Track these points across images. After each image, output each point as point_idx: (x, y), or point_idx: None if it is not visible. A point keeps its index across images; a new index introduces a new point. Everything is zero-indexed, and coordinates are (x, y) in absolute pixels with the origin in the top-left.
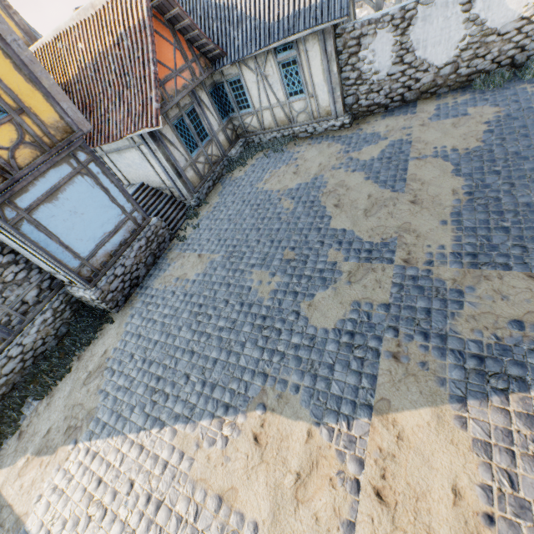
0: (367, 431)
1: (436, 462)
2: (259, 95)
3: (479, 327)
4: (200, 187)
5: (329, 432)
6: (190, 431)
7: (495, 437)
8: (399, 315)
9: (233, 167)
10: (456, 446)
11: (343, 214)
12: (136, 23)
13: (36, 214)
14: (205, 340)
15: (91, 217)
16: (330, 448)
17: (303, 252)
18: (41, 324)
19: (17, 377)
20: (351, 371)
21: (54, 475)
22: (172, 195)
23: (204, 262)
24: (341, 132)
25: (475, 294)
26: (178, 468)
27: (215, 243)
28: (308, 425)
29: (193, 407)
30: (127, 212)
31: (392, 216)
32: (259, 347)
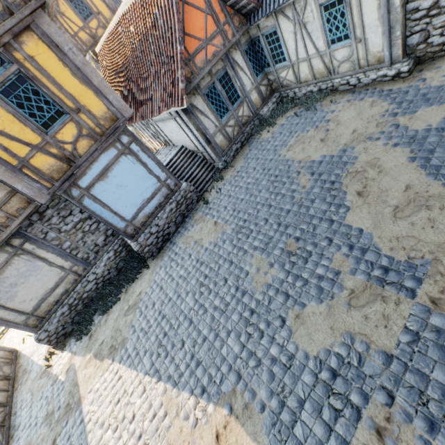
0: None
1: None
2: (296, 46)
3: None
4: (228, 150)
5: None
6: (174, 396)
7: None
8: (400, 378)
9: (262, 127)
10: None
11: (365, 207)
12: (166, 1)
13: (93, 191)
14: (202, 314)
15: (133, 188)
16: None
17: (306, 247)
18: (107, 260)
19: (93, 293)
20: (321, 420)
21: (99, 378)
22: (204, 158)
23: (217, 231)
24: (394, 83)
25: None
26: (161, 424)
27: (230, 213)
28: None
29: (180, 375)
30: (161, 180)
31: (433, 225)
32: (241, 343)
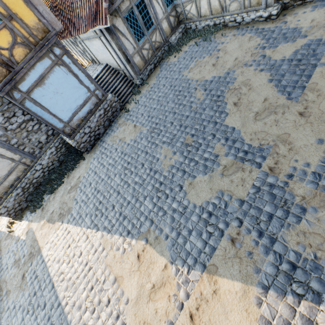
0: (197, 280)
1: (231, 317)
2: None
3: (305, 243)
4: (144, 69)
5: (176, 270)
6: (109, 238)
7: (276, 321)
8: (247, 212)
9: (170, 52)
10: (248, 314)
11: (238, 113)
12: None
13: (32, 95)
14: (126, 187)
15: (67, 95)
16: (174, 279)
17: (198, 140)
18: (50, 154)
19: (41, 179)
20: (201, 239)
21: (53, 234)
22: (125, 75)
23: (136, 132)
24: (266, 23)
25: (315, 215)
26: (101, 255)
27: (145, 118)
28: (166, 261)
29: (113, 225)
30: (91, 91)
31: (277, 124)
32: (153, 203)
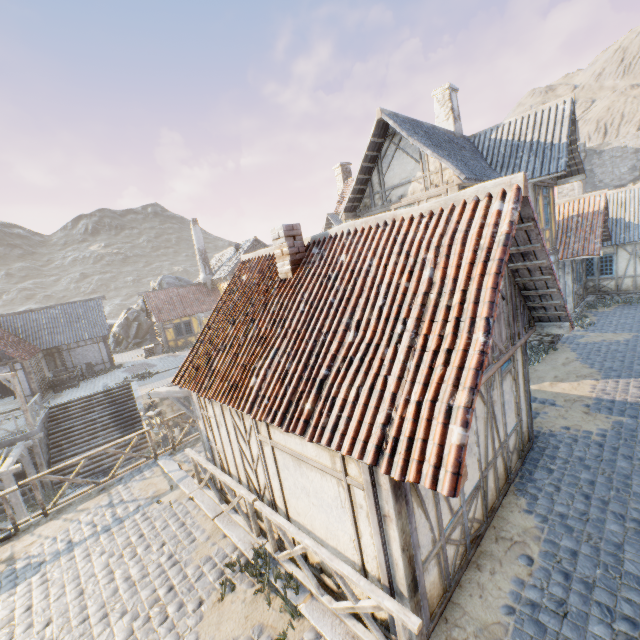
0: None
1: None
2: (626, 267)
3: None
4: (576, 308)
5: None
6: None
7: None
8: None
9: (595, 306)
10: None
11: None
12: (589, 212)
13: None
14: None
15: None
16: None
17: None
18: None
19: None
20: None
21: (593, 386)
22: None
23: (626, 335)
24: None
25: None
26: None
27: (626, 330)
28: None
29: None
30: None
31: None
32: None
